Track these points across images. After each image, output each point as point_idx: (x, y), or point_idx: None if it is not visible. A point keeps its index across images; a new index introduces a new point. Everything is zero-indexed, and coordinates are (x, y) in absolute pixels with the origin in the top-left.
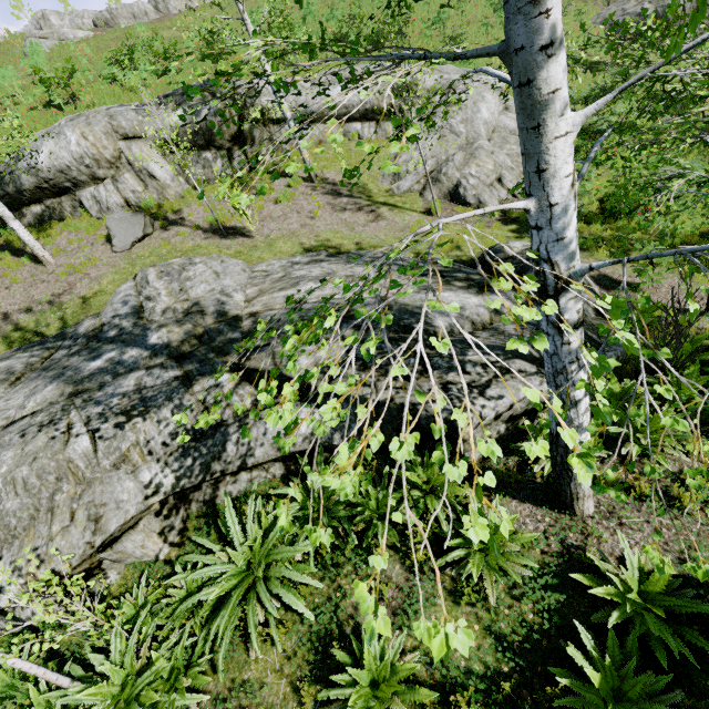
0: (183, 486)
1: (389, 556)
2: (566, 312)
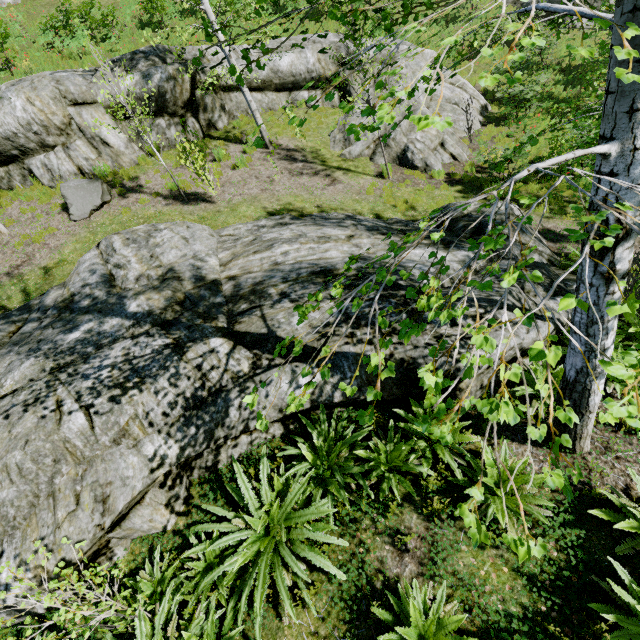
0: (188, 456)
1: (404, 507)
2: (619, 262)
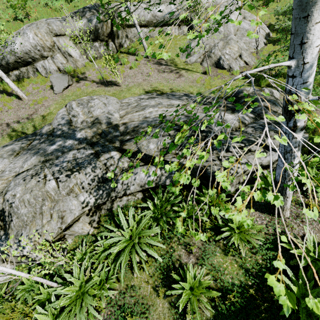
0: (98, 203)
1: None
2: (299, 122)
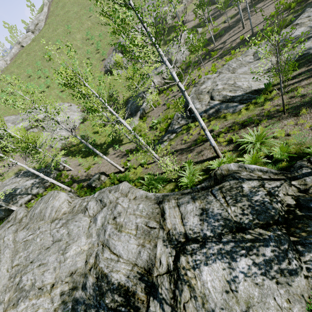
0: None
1: None
2: None
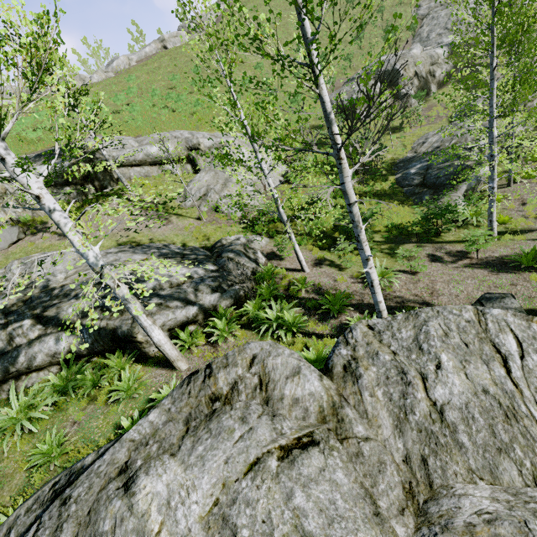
0: None
1: (91, 402)
2: (108, 283)
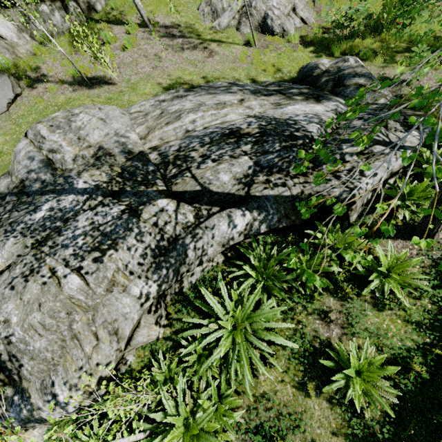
0: (164, 289)
1: (323, 294)
2: None
